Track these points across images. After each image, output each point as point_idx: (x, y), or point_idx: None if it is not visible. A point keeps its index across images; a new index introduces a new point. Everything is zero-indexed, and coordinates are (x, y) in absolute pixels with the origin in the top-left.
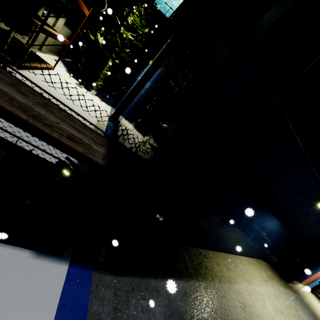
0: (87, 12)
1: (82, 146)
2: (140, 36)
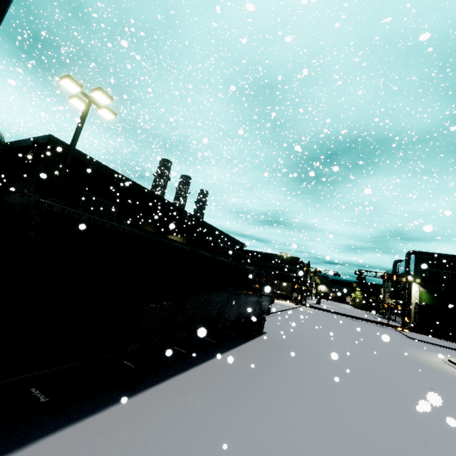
0: None
1: None
2: None
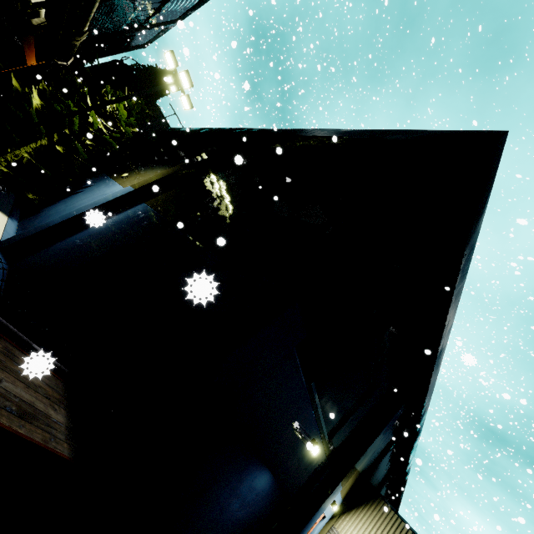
0: (33, 62)
1: (39, 426)
2: (120, 133)
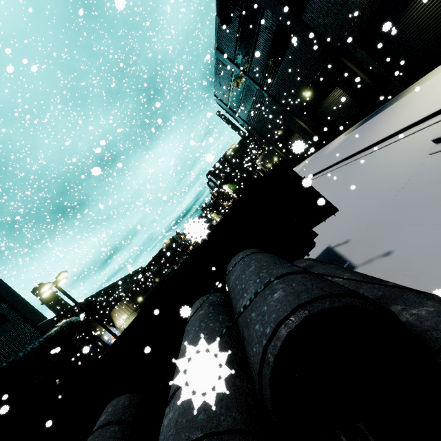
0: None
1: None
2: None
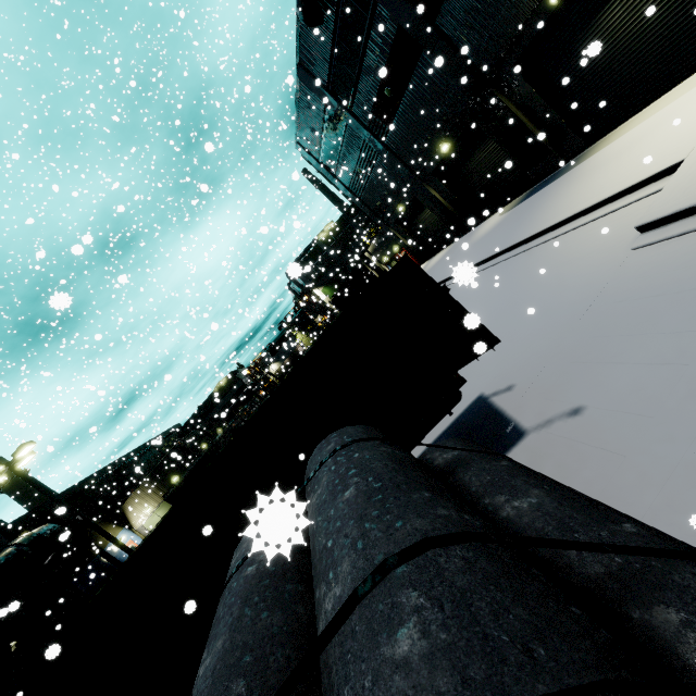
0: None
1: None
2: None
